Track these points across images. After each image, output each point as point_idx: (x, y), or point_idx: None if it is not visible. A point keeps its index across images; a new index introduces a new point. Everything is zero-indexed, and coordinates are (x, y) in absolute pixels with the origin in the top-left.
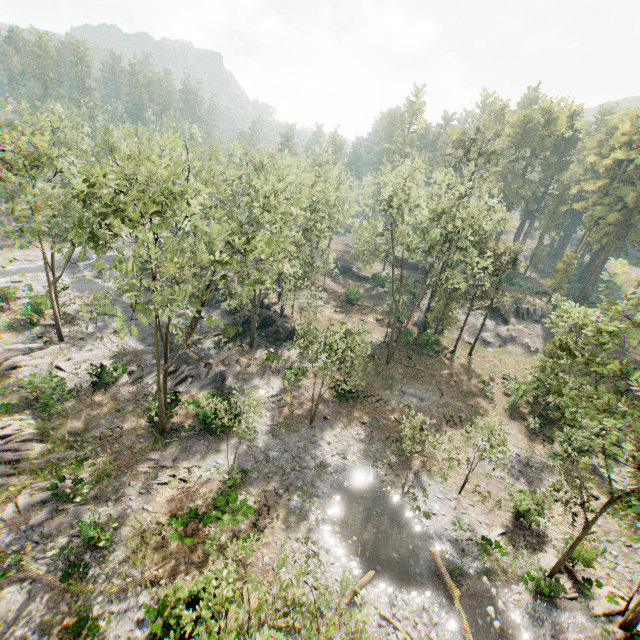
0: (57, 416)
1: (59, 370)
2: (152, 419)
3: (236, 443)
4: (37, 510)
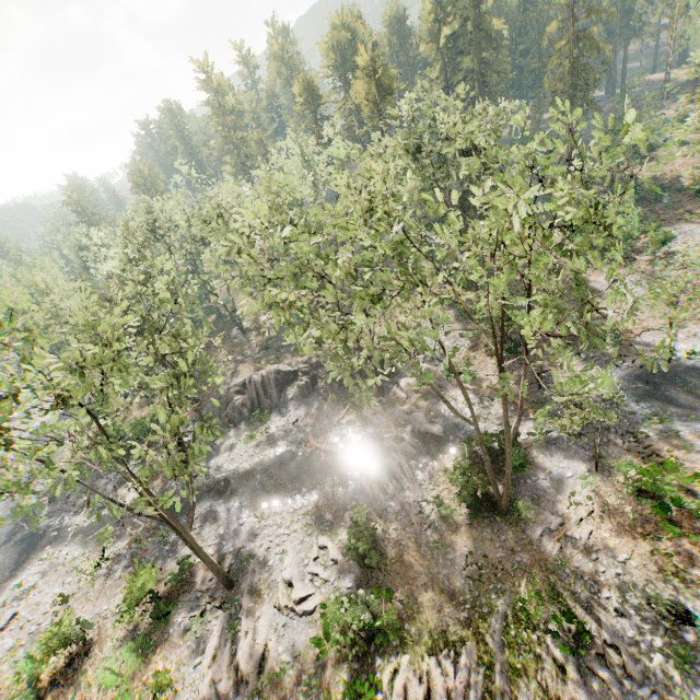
0: (407, 624)
1: (303, 602)
2: (475, 515)
3: (544, 453)
4: (591, 682)
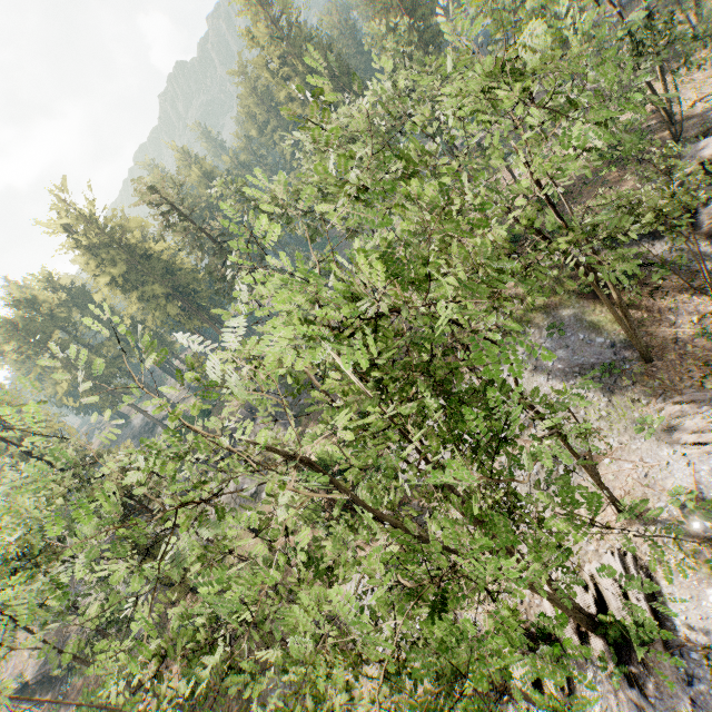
0: None
1: None
2: None
3: None
4: None
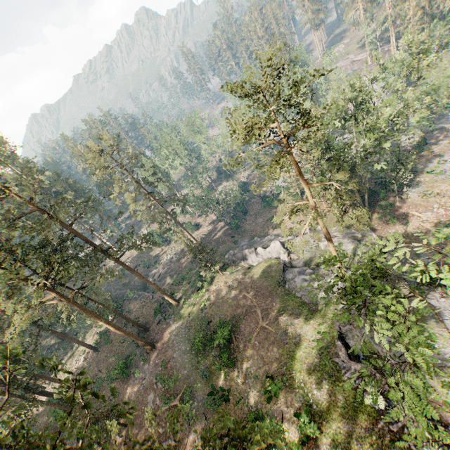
0: None
1: None
2: None
3: None
4: None
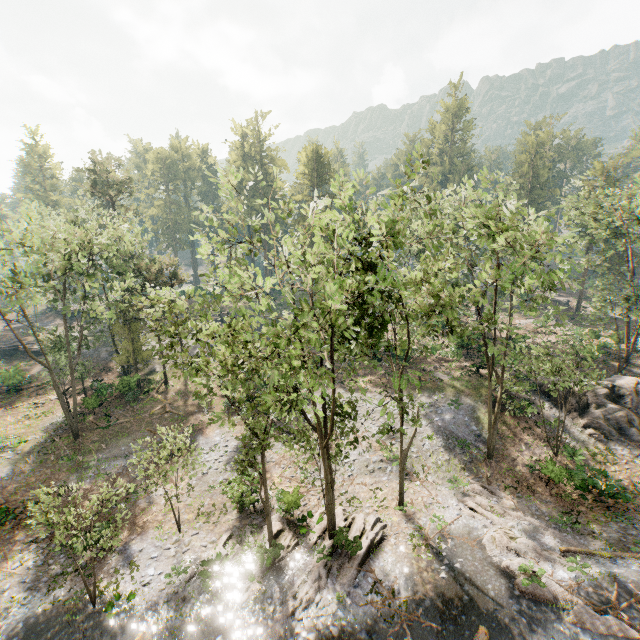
0: None
1: None
2: None
3: None
4: None
